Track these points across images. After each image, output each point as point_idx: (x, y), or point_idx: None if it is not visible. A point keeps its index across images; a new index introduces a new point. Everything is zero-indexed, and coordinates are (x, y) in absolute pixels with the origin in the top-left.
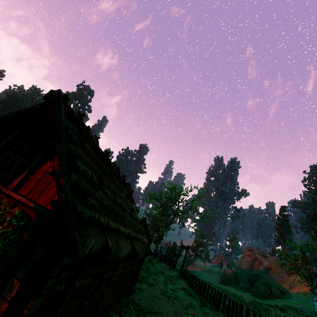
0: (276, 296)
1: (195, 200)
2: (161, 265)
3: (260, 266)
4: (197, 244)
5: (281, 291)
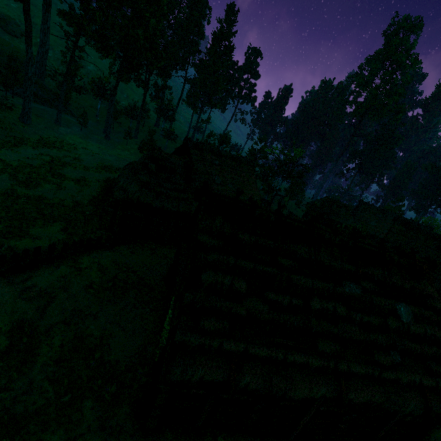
0: None
1: None
2: None
3: None
4: None
5: None
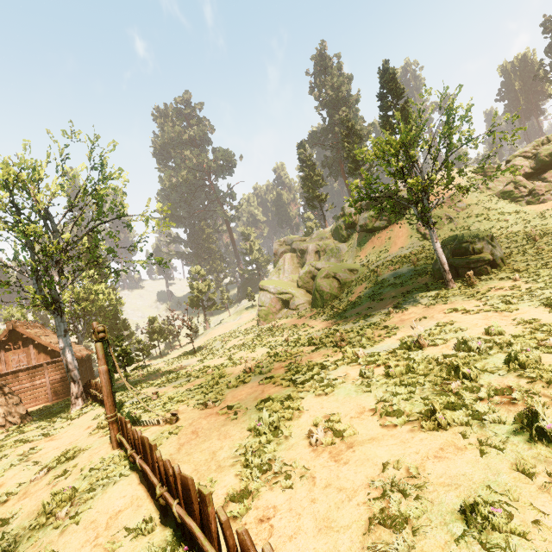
0: (347, 283)
1: (98, 180)
2: (53, 447)
3: (305, 258)
4: (197, 291)
5: (350, 272)
